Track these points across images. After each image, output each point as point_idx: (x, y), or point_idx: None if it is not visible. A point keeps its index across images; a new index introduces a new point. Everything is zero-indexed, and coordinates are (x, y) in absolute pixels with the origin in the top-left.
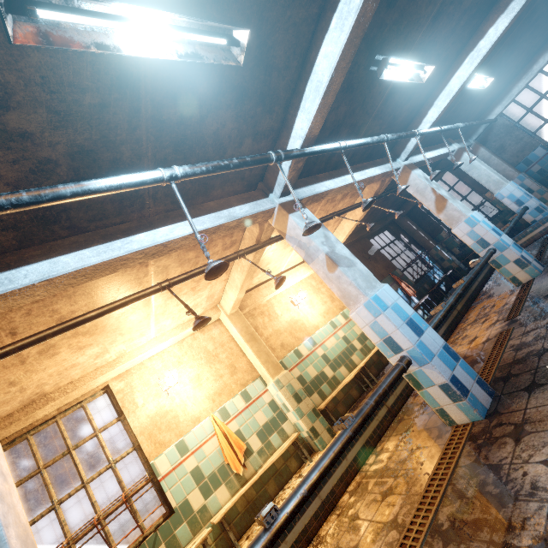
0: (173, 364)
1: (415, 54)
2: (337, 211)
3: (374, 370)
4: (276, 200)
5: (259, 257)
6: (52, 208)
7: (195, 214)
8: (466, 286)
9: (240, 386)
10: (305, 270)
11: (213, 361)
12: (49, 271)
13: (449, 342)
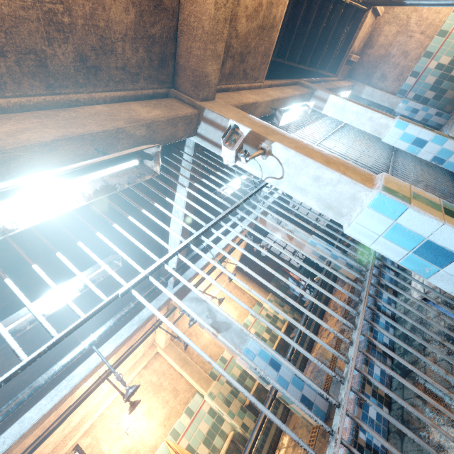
0: (127, 405)
1: (239, 173)
2: (223, 256)
3: (282, 353)
4: (171, 292)
5: (172, 314)
6: (15, 386)
7: (115, 330)
8: (311, 305)
9: (183, 405)
10: (216, 288)
11: (159, 391)
12: (19, 431)
13: (319, 332)
